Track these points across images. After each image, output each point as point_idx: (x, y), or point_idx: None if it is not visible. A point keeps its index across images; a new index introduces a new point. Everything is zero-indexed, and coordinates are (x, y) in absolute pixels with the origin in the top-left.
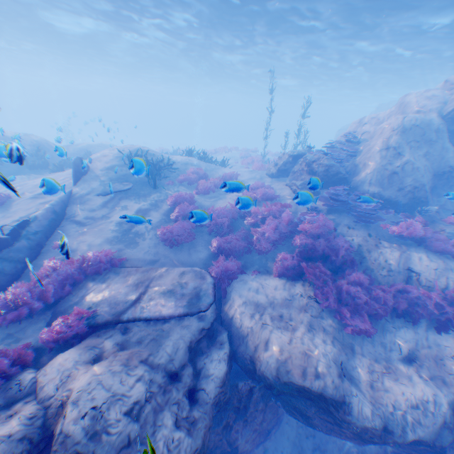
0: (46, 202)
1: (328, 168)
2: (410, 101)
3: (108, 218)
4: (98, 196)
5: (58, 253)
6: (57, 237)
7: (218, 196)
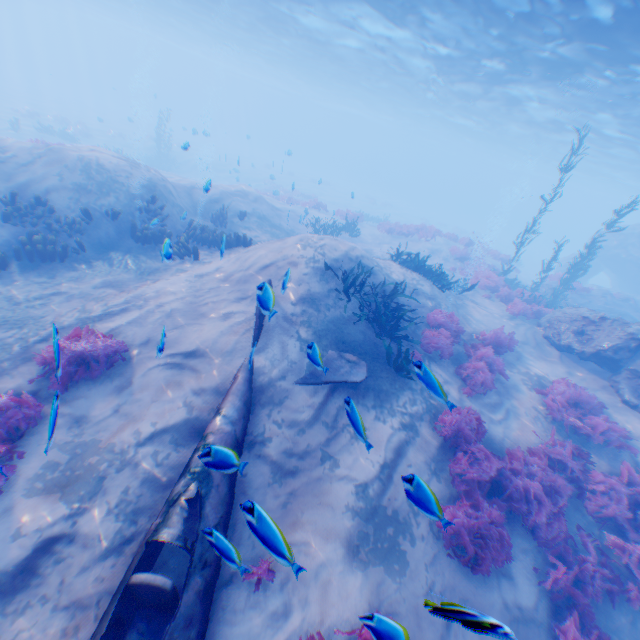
0: (201, 386)
1: None
2: None
3: (334, 462)
4: (303, 386)
5: (257, 595)
6: (242, 523)
7: (499, 398)
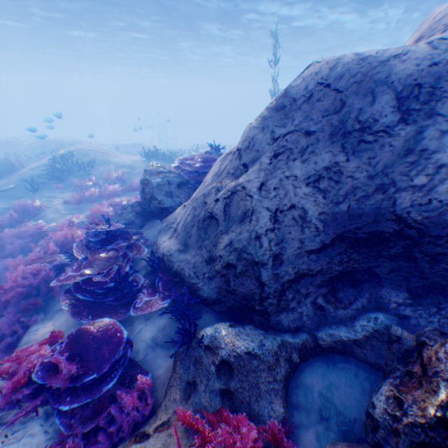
0: None
1: (144, 186)
2: (435, 11)
3: None
4: None
5: None
6: None
7: (87, 207)
